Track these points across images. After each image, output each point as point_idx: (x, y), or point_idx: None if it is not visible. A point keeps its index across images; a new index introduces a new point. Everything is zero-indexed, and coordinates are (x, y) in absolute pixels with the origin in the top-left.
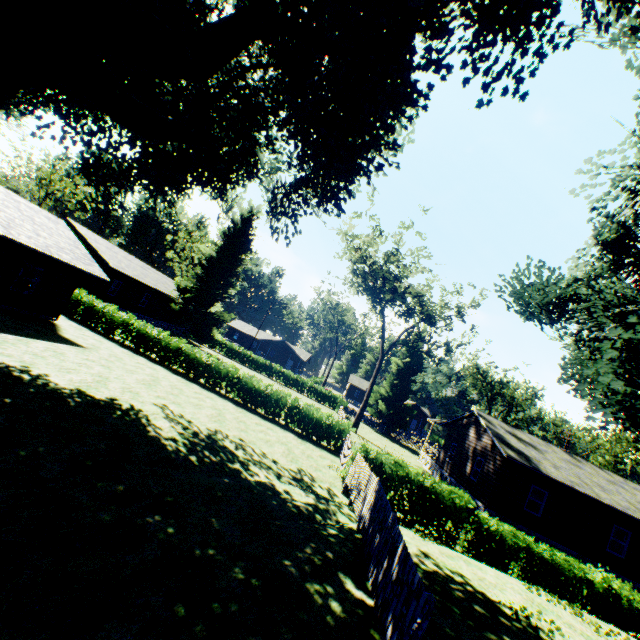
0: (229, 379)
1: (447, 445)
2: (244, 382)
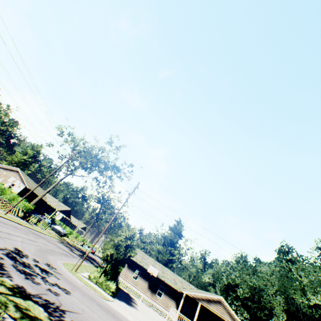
0: None
1: None
2: None
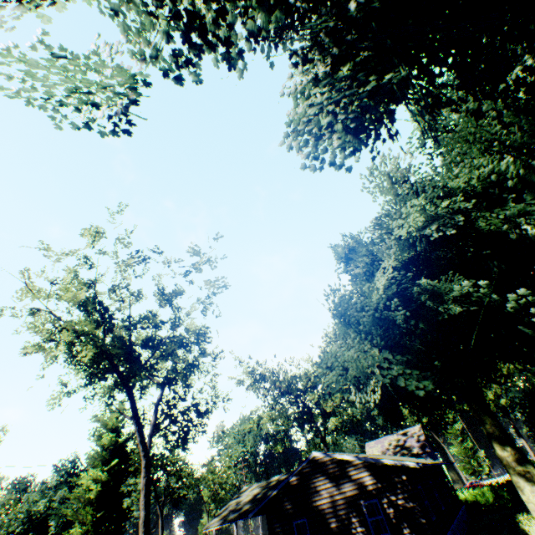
0: None
1: (284, 534)
2: None
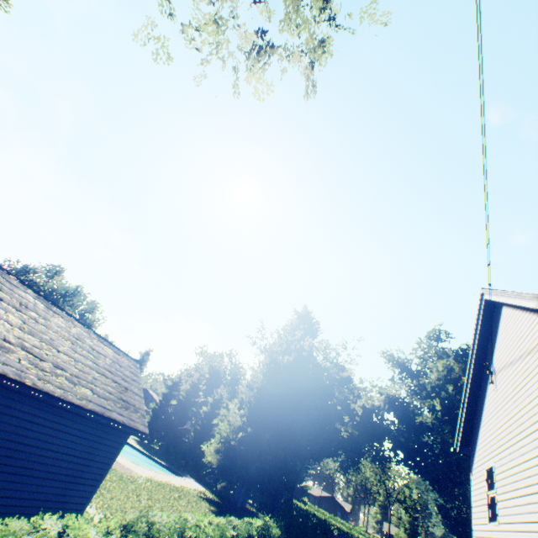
0: (333, 525)
1: None
2: (338, 526)
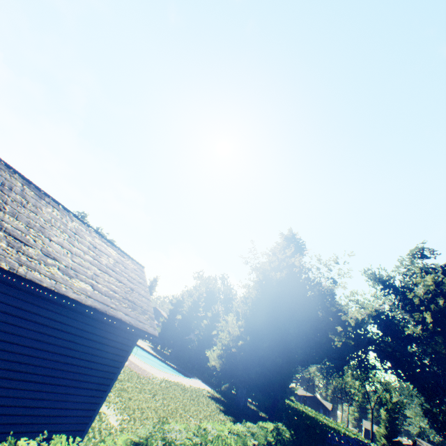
0: (321, 422)
1: None
2: (326, 423)
